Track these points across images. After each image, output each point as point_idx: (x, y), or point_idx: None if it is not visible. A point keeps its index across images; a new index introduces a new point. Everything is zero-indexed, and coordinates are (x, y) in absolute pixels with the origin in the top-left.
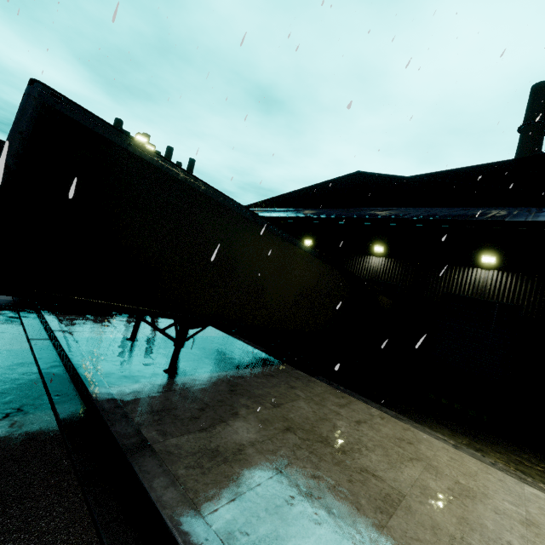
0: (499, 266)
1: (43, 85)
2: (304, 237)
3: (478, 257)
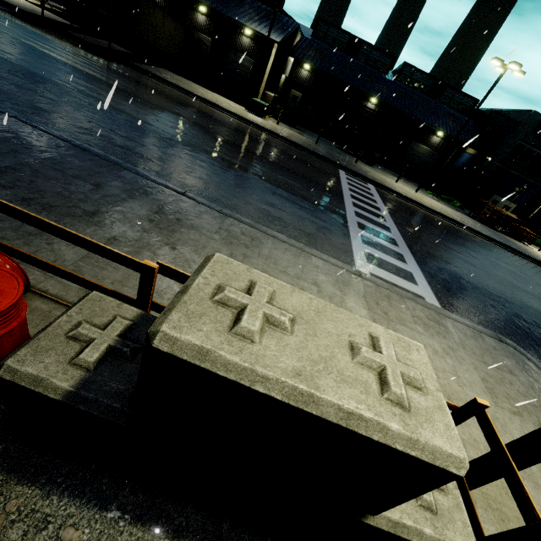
0: (251, 37)
1: None
2: None
3: (245, 30)
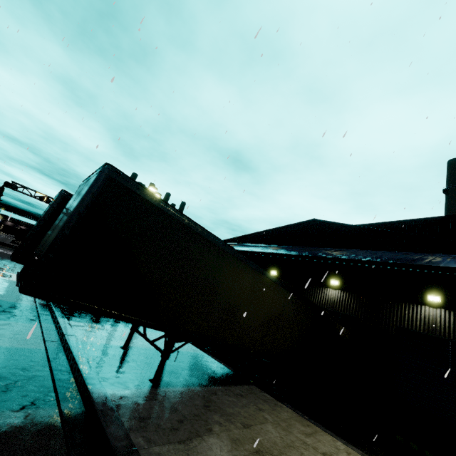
0: (445, 305)
1: (112, 166)
2: (270, 268)
3: (424, 295)
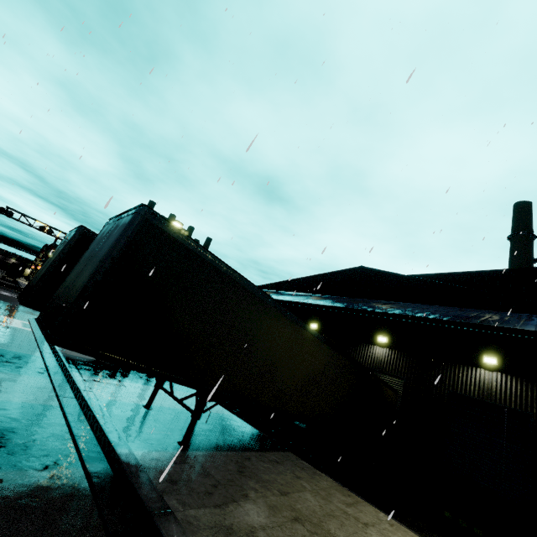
0: (502, 369)
1: (148, 208)
2: (310, 320)
3: (479, 357)
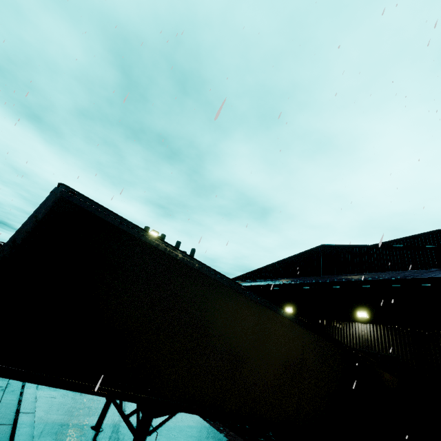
0: None
1: (65, 186)
2: (284, 304)
3: None
